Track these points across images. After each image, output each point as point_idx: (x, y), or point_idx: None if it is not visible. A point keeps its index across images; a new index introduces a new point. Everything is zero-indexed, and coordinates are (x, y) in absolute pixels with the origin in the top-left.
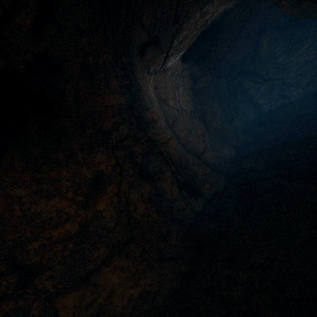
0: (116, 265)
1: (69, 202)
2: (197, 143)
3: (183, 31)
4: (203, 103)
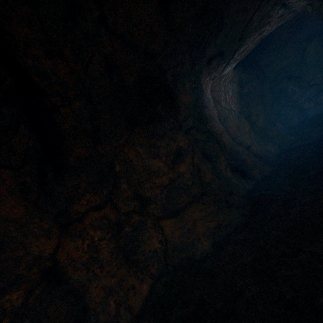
0: (195, 207)
1: (163, 163)
2: (245, 138)
3: (244, 46)
4: (248, 106)
